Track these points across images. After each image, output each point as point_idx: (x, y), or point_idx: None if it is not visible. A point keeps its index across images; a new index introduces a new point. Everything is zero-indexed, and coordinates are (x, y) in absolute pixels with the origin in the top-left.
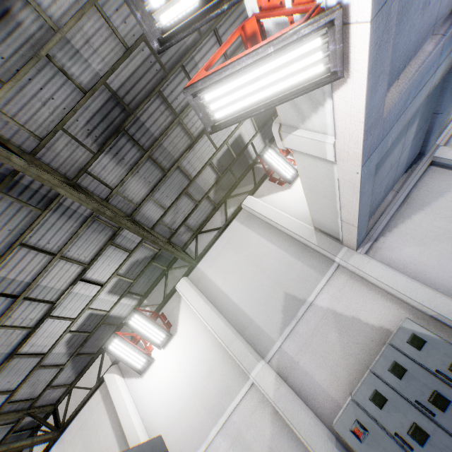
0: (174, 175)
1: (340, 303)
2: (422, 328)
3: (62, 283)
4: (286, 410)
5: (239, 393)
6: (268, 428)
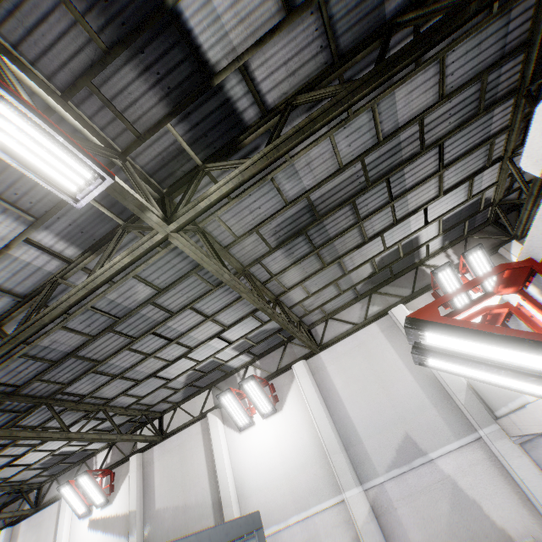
0: (331, 268)
1: (465, 478)
2: None
3: (203, 336)
4: None
5: (327, 501)
6: None
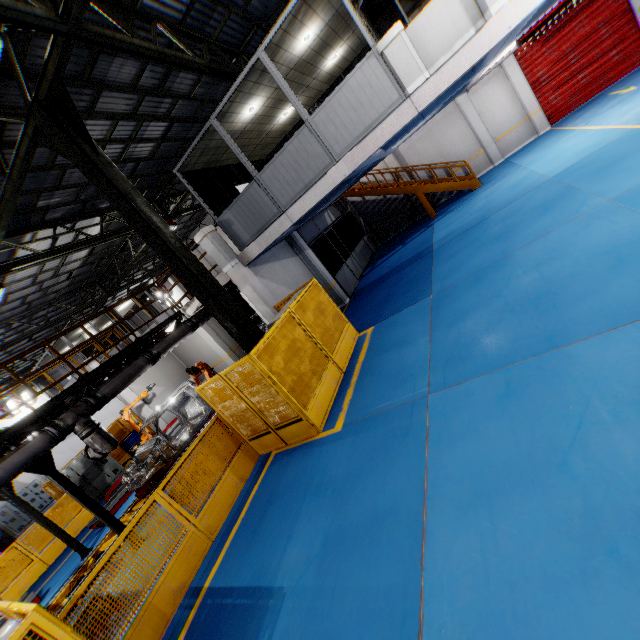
0: None
1: None
2: (40, 481)
3: None
4: None
5: None
6: None
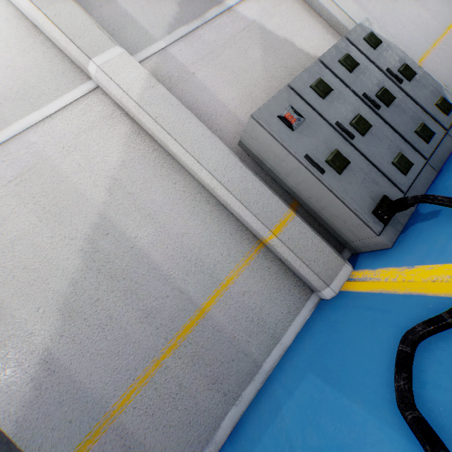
0: None
1: (272, 20)
2: (380, 31)
3: None
4: (162, 116)
5: (54, 101)
6: (115, 153)
